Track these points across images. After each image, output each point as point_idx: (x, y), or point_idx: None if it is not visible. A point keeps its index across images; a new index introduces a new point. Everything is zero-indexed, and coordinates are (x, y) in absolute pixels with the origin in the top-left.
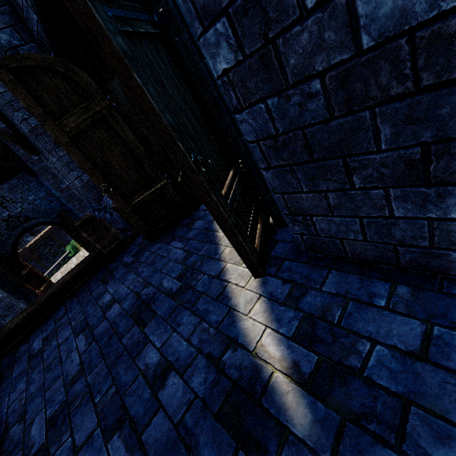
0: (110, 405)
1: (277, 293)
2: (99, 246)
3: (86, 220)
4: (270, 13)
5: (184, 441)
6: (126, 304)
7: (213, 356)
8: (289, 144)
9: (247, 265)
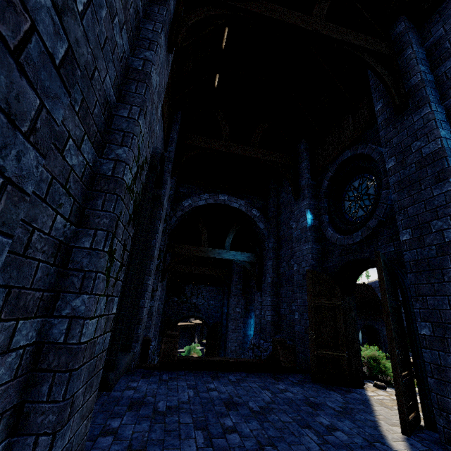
0: (299, 420)
1: (416, 445)
2: (282, 359)
3: (282, 340)
4: (447, 332)
5: (349, 448)
6: (298, 396)
7: (367, 439)
8: (445, 372)
9: (400, 420)
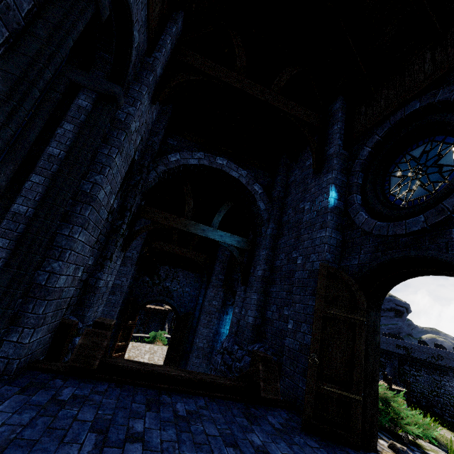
0: None
1: None
2: (262, 385)
3: (267, 357)
4: None
5: None
6: None
7: None
8: None
9: None
